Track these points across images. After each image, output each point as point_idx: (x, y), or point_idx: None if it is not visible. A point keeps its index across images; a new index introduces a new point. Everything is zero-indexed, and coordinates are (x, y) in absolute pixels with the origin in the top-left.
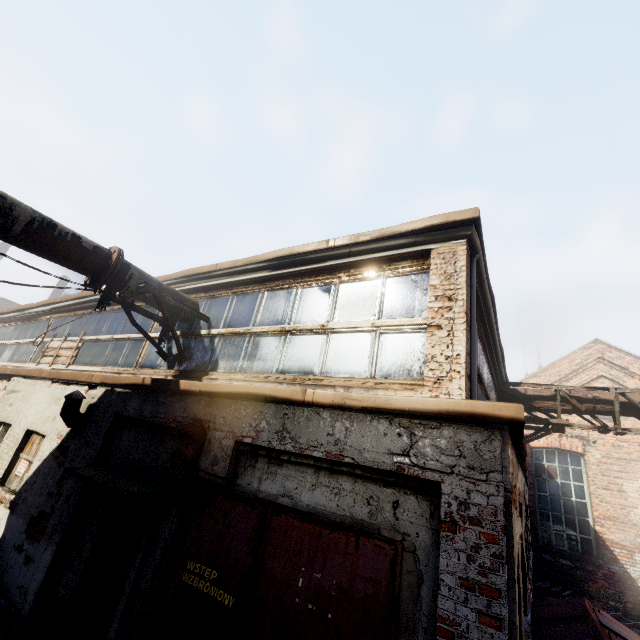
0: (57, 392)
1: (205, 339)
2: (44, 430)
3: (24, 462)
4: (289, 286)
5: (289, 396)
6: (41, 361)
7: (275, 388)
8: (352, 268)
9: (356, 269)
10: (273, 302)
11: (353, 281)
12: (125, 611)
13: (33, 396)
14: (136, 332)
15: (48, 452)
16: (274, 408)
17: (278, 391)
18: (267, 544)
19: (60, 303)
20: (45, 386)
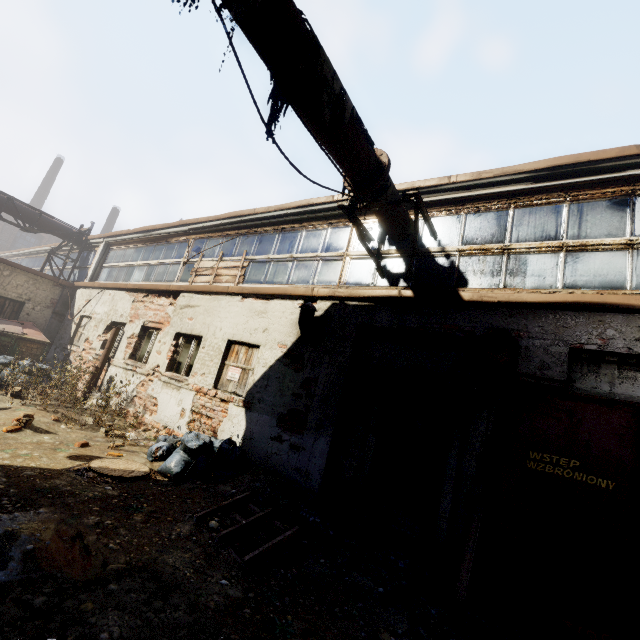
0: (256, 306)
1: (437, 256)
2: (255, 340)
3: (235, 369)
4: (557, 200)
5: None
6: (195, 280)
7: (630, 297)
8: None
9: None
10: (535, 217)
11: None
12: (453, 490)
13: (221, 310)
14: (325, 251)
15: (273, 359)
16: (622, 317)
17: (636, 300)
18: None
19: (203, 223)
20: (235, 301)
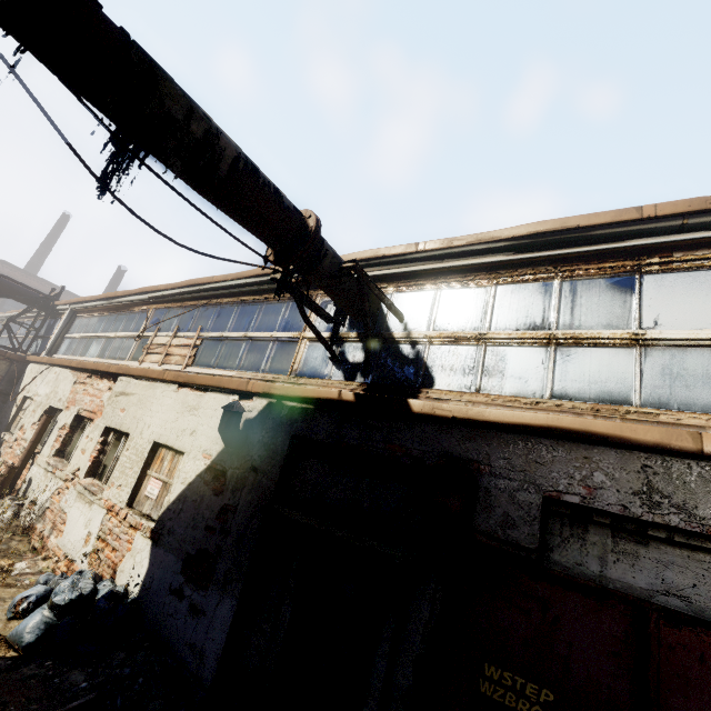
0: (190, 399)
1: (402, 344)
2: (180, 445)
3: (155, 481)
4: (545, 276)
5: (662, 440)
6: (145, 359)
7: (623, 425)
8: (676, 250)
9: (686, 252)
10: (519, 298)
11: (681, 270)
12: None
13: (154, 402)
14: (281, 330)
15: (194, 474)
16: (615, 455)
17: (632, 430)
18: (662, 670)
19: (163, 291)
20: (169, 391)
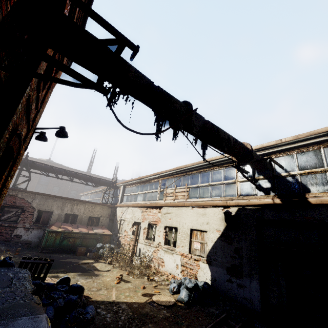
0: (200, 211)
1: (287, 177)
2: (204, 228)
3: (197, 243)
4: None
5: None
6: (166, 199)
7: None
8: None
9: None
10: None
11: None
12: None
13: (183, 214)
14: (225, 180)
15: (215, 238)
16: None
17: None
18: None
19: (164, 173)
20: (188, 209)
